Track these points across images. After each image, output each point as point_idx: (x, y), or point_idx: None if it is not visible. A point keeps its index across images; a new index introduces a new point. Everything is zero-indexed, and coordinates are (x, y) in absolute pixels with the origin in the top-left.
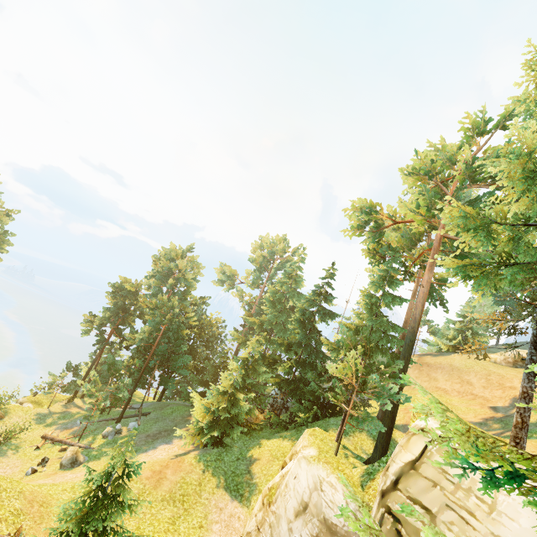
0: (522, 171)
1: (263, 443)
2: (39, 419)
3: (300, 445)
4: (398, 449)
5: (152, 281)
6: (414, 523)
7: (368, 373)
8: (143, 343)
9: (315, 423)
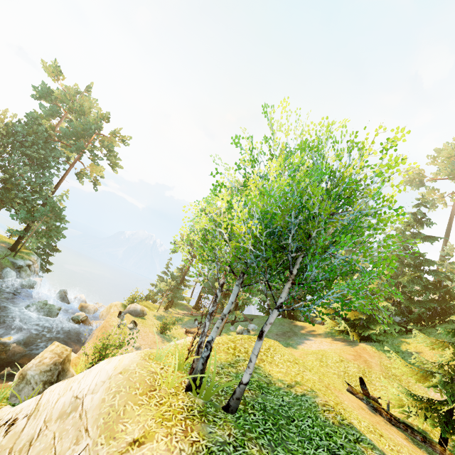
0: None
1: (406, 341)
2: (159, 320)
3: None
4: None
5: None
6: None
7: None
8: None
9: (444, 326)
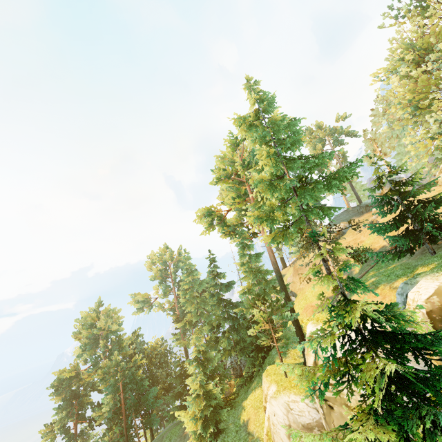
0: (265, 188)
1: (244, 405)
2: None
3: (265, 388)
4: (306, 358)
5: (85, 354)
6: (332, 396)
7: (272, 311)
8: (112, 410)
9: (265, 362)
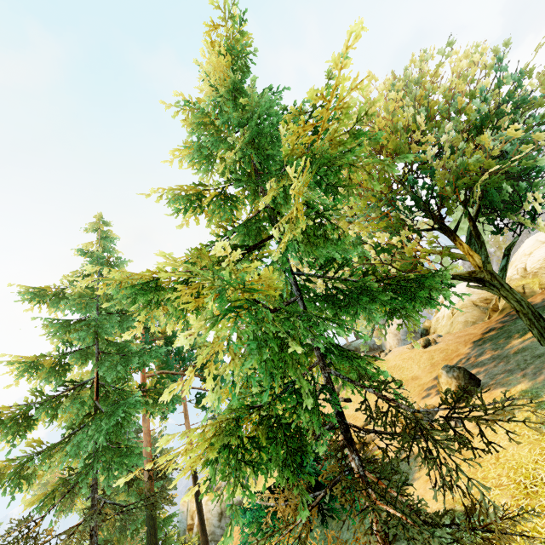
0: None
1: None
2: None
3: None
4: None
5: None
6: None
7: None
8: None
9: None
